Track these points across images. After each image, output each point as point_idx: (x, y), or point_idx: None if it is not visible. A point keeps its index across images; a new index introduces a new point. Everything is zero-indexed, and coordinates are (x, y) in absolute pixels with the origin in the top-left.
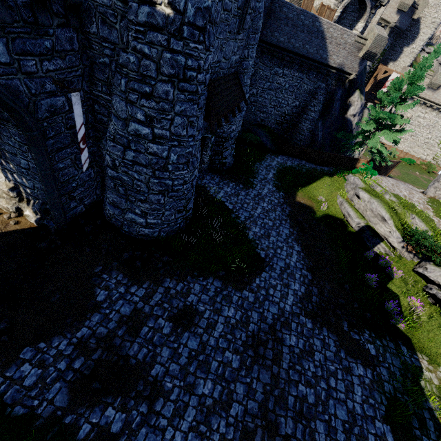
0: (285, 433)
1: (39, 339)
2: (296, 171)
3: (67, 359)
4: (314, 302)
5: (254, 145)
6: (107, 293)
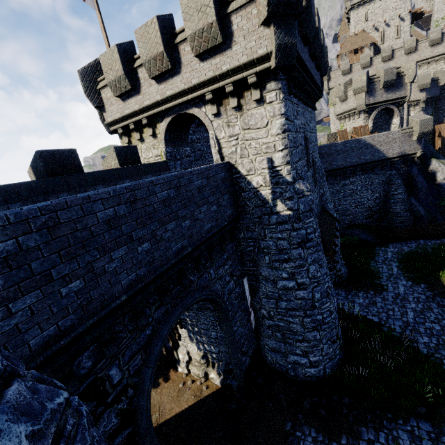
0: None
1: None
2: (421, 255)
3: None
4: None
5: (355, 244)
6: None
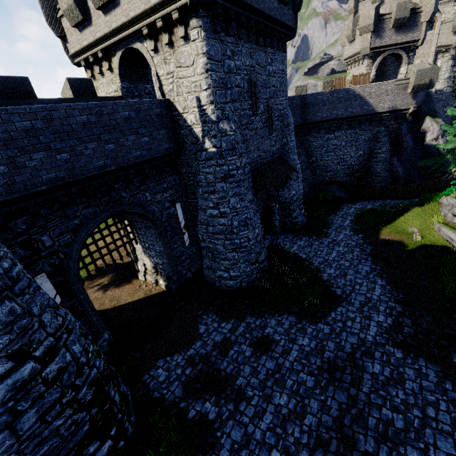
0: (365, 449)
1: (167, 355)
2: (377, 212)
3: (182, 368)
4: (406, 333)
5: (328, 200)
6: (206, 328)
